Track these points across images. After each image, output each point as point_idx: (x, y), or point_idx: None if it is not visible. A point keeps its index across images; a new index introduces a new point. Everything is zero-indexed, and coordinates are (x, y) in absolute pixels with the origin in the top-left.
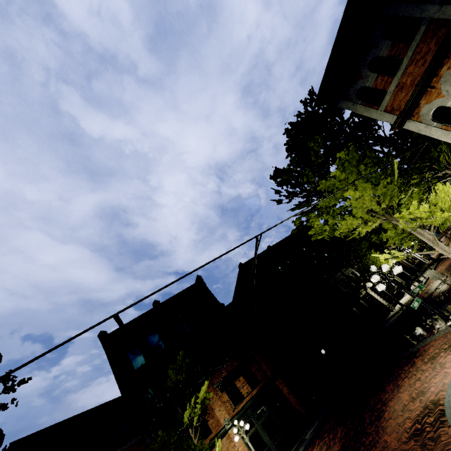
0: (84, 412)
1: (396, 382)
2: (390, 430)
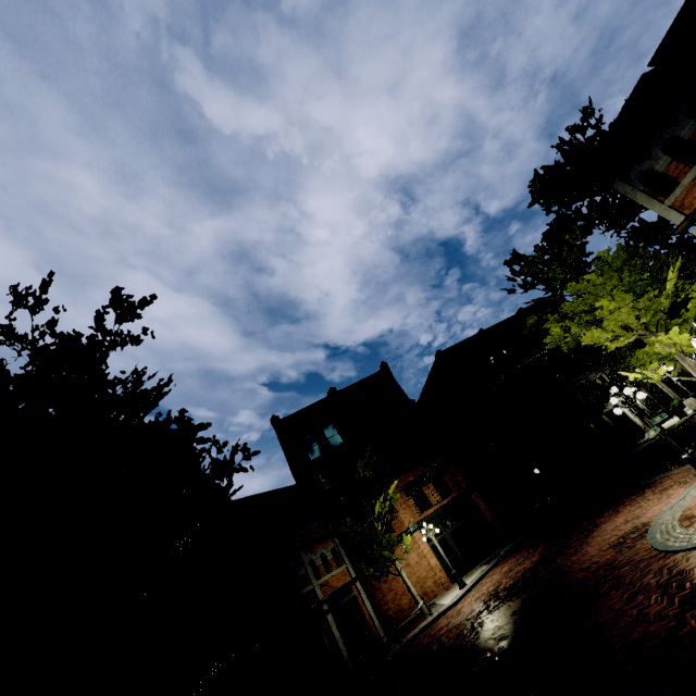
0: (272, 491)
1: (617, 509)
2: (594, 544)
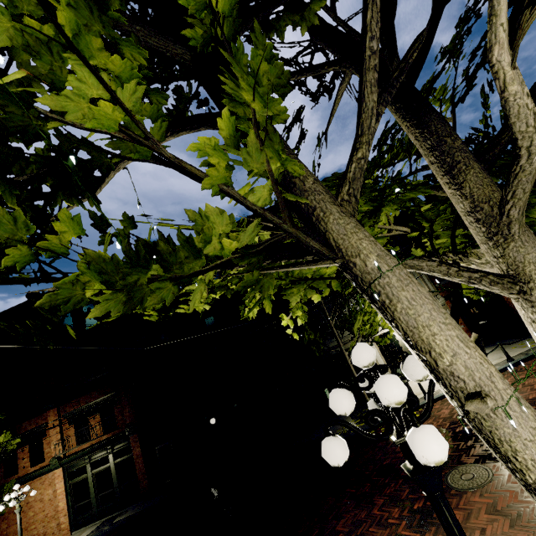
0: None
1: None
2: None
